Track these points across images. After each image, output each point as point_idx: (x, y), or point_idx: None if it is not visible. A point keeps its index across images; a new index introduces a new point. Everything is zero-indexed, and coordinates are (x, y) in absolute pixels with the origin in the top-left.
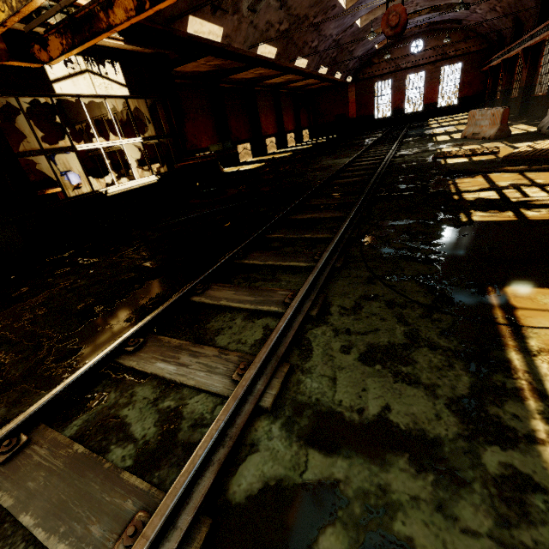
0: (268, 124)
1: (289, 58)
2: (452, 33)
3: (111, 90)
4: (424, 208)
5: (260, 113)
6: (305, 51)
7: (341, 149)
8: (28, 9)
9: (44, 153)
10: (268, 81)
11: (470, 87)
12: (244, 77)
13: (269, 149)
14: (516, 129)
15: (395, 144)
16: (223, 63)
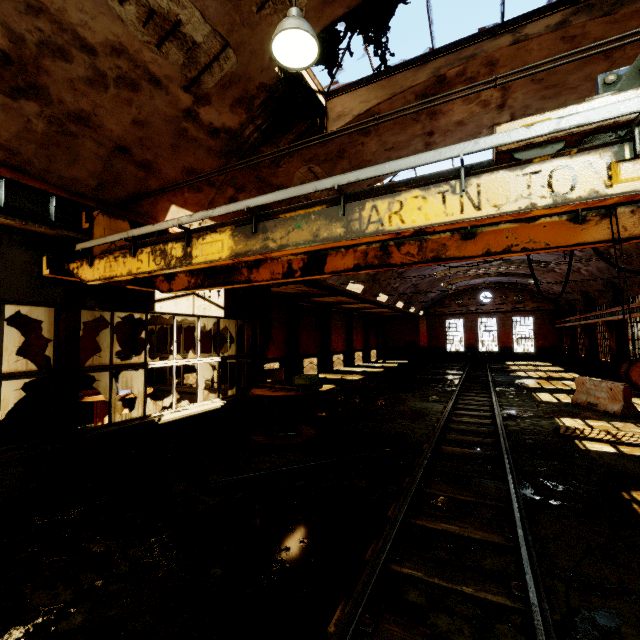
0: (337, 341)
1: (373, 294)
2: (519, 292)
3: (209, 311)
4: (632, 558)
5: (331, 330)
6: (387, 290)
7: (424, 385)
8: (185, 268)
9: (110, 370)
10: (345, 305)
11: (545, 339)
12: (325, 300)
13: (335, 366)
14: (637, 406)
15: (493, 396)
16: (310, 290)
